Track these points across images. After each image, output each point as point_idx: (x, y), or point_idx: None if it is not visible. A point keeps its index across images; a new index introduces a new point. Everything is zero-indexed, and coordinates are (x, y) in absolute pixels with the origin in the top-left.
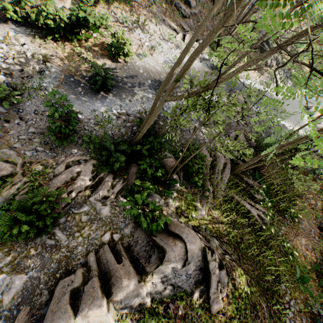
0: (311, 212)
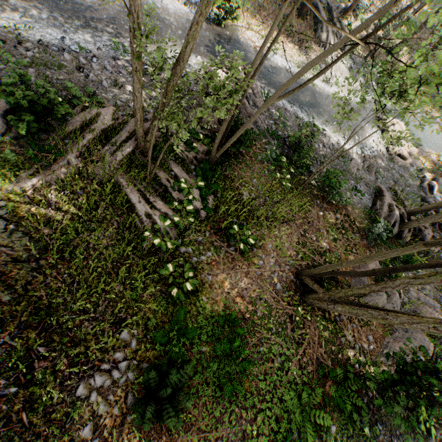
0: (296, 249)
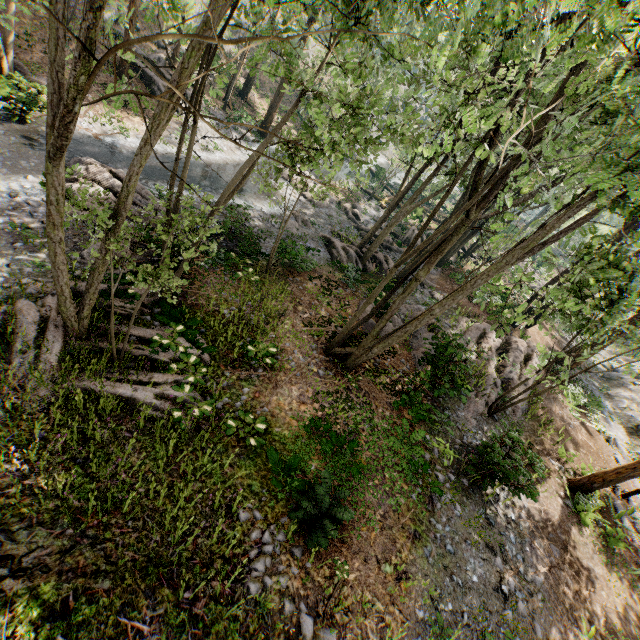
0: (309, 332)
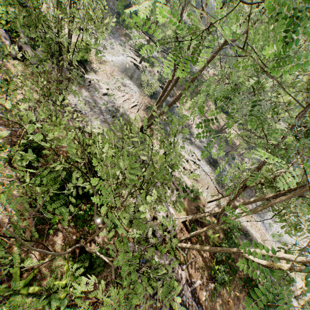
0: None
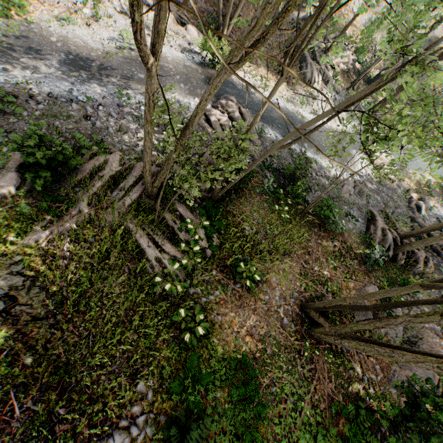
0: (299, 281)
